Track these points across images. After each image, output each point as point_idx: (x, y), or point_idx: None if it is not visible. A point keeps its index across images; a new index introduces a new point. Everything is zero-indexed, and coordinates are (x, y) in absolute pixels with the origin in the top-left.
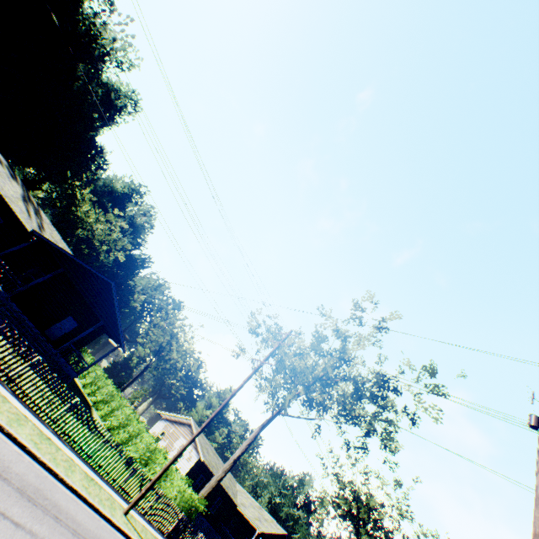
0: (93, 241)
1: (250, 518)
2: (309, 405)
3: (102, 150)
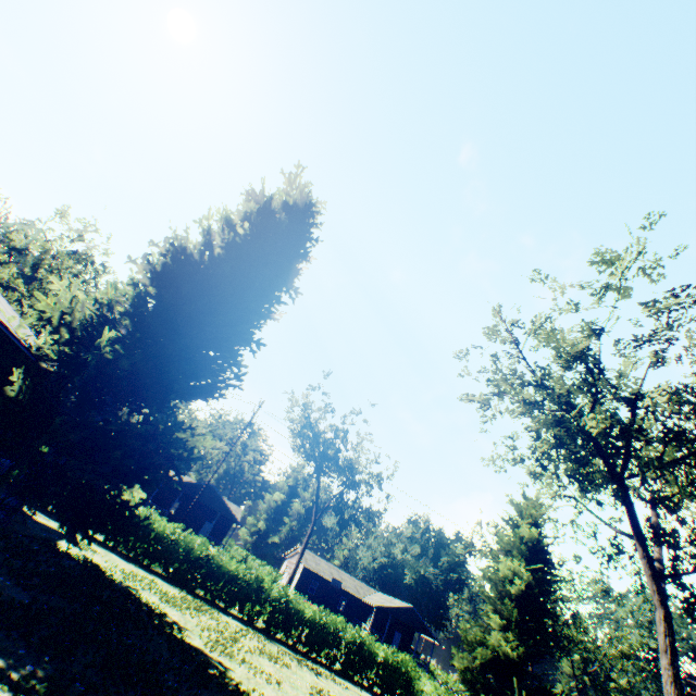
0: None
1: None
2: None
3: None
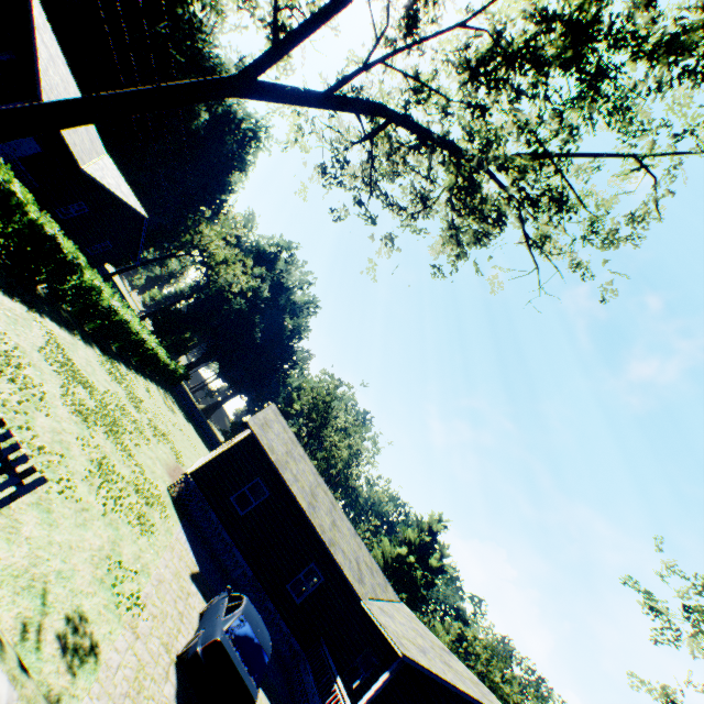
0: (212, 265)
1: (384, 625)
2: (459, 160)
3: (224, 168)
